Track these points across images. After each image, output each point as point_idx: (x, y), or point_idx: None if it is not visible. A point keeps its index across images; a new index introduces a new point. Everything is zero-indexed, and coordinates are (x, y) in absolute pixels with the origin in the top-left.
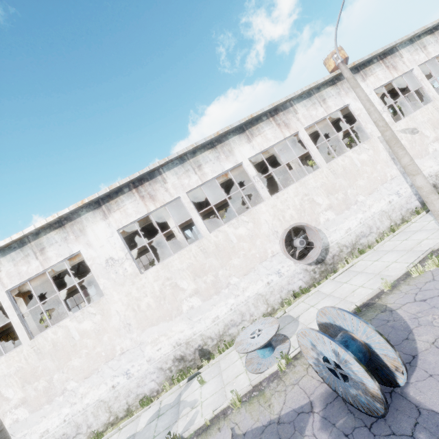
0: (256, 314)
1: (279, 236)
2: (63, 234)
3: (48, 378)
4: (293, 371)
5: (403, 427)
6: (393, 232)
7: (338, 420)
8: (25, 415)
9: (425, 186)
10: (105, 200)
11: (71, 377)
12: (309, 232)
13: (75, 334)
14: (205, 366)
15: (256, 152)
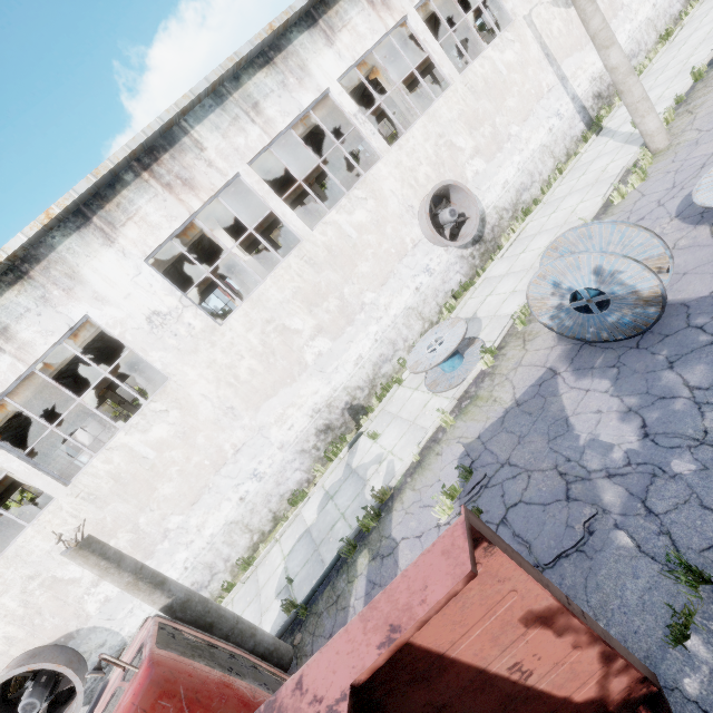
0: (411, 337)
1: (416, 213)
2: (35, 292)
3: (130, 528)
4: (506, 359)
5: (676, 326)
6: (560, 174)
7: (595, 362)
8: (116, 588)
9: (622, 63)
10: (94, 206)
11: (169, 512)
12: (457, 197)
13: (145, 451)
14: (367, 422)
15: (347, 65)
